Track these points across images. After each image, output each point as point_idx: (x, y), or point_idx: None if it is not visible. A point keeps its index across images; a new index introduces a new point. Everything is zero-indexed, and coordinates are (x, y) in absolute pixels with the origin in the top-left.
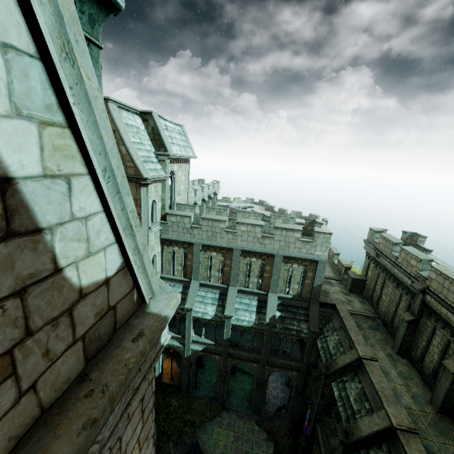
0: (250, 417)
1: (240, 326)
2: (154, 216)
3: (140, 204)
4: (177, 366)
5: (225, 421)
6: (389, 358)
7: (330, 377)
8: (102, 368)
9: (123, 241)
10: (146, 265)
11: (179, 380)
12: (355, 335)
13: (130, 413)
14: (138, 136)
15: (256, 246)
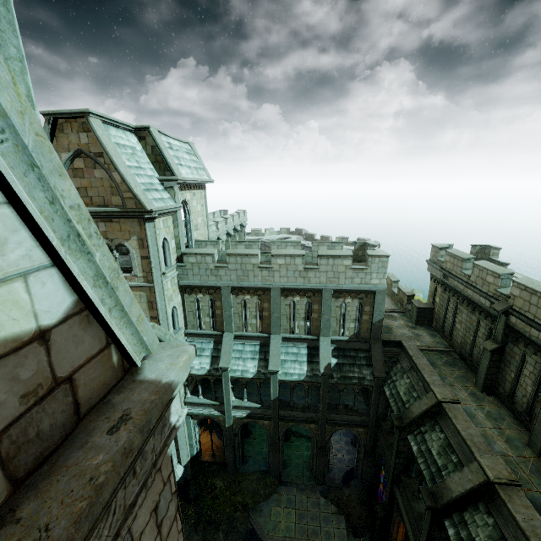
0: (314, 489)
1: (289, 382)
2: (167, 259)
3: (147, 245)
4: (219, 439)
5: (283, 498)
6: (473, 398)
7: (406, 429)
8: (45, 492)
9: (66, 262)
10: (125, 305)
11: (222, 456)
12: (429, 375)
13: (136, 536)
14: (135, 159)
15: (298, 282)
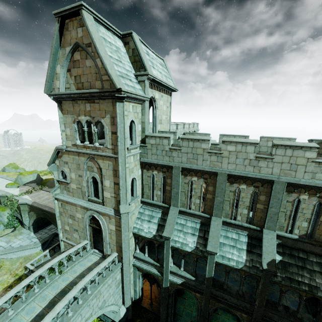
0: None
1: (225, 265)
2: (133, 138)
3: (116, 122)
4: (157, 289)
5: None
6: None
7: None
8: None
9: None
10: None
11: (157, 307)
12: None
13: None
14: (117, 54)
15: (247, 170)
